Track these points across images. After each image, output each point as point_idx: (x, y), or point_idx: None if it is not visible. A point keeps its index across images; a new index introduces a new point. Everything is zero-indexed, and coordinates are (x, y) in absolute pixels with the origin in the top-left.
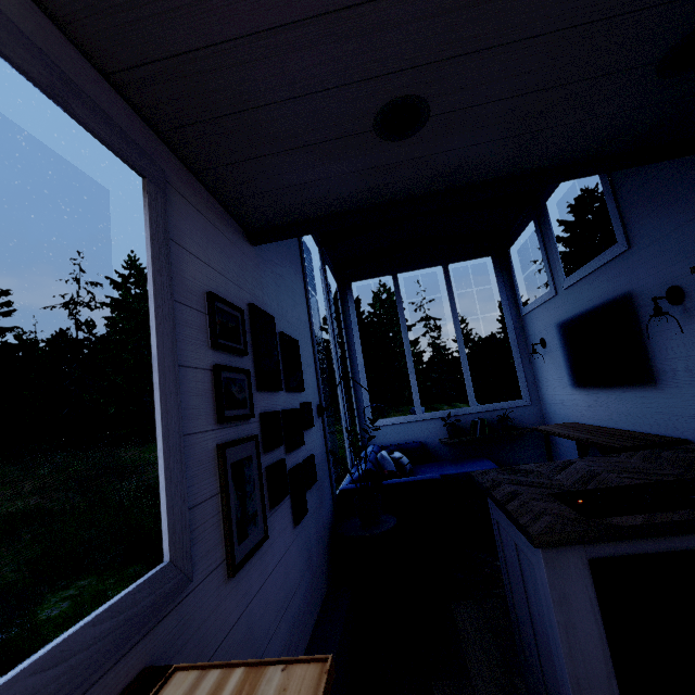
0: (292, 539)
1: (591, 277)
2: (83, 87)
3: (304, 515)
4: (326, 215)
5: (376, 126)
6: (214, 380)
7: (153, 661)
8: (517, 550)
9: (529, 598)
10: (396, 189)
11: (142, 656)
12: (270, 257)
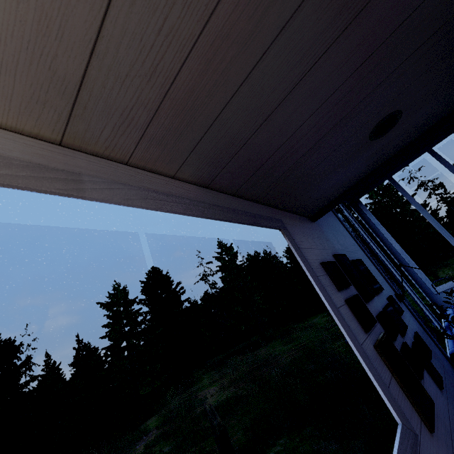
0: (445, 400)
1: None
2: (254, 212)
3: (441, 380)
4: (350, 187)
5: (370, 138)
6: (350, 308)
7: None
8: None
9: None
10: (391, 151)
11: None
12: (321, 221)
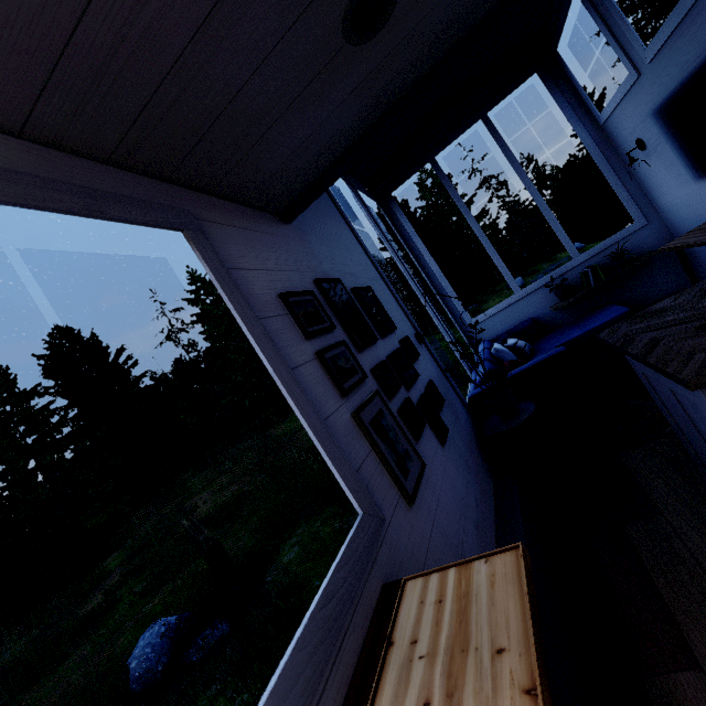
0: (445, 456)
1: (683, 27)
2: (101, 187)
3: (446, 433)
4: (339, 156)
5: (347, 37)
6: (322, 365)
7: (387, 579)
8: (674, 394)
9: (702, 434)
10: (397, 85)
11: (378, 578)
12: (308, 224)
